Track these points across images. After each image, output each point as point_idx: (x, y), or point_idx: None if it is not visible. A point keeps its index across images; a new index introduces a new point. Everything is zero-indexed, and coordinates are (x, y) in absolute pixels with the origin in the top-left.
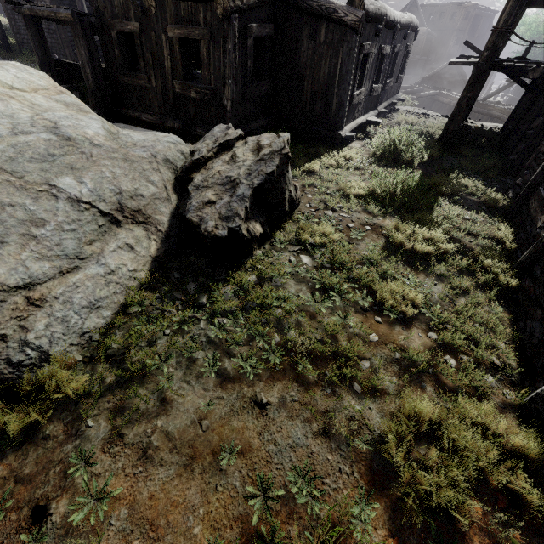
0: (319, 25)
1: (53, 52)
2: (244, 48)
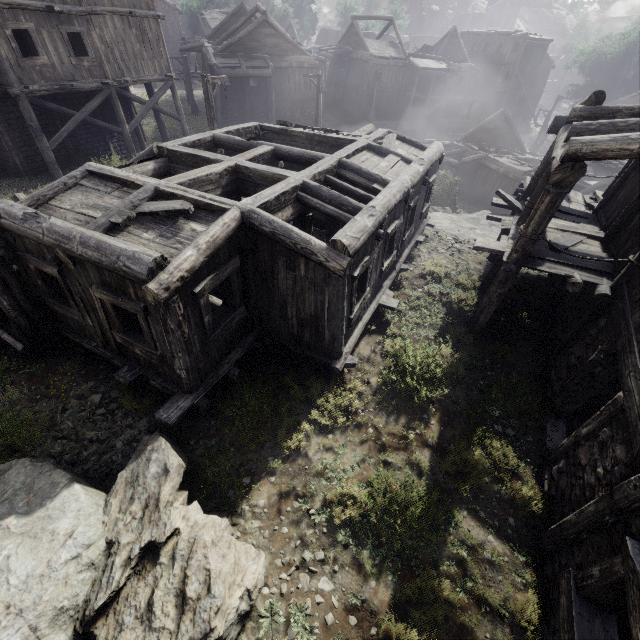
0: (296, 258)
1: (1, 158)
2: (196, 308)
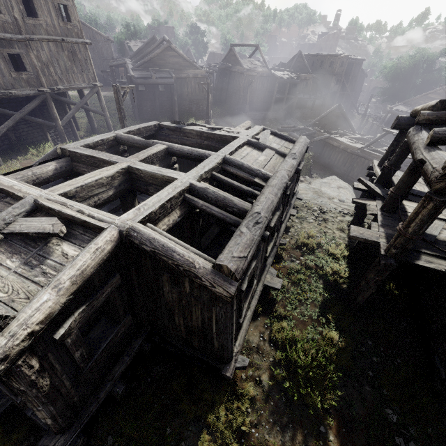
0: (180, 276)
1: None
2: (62, 347)
